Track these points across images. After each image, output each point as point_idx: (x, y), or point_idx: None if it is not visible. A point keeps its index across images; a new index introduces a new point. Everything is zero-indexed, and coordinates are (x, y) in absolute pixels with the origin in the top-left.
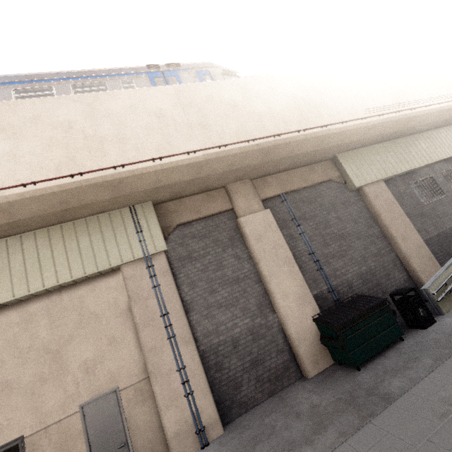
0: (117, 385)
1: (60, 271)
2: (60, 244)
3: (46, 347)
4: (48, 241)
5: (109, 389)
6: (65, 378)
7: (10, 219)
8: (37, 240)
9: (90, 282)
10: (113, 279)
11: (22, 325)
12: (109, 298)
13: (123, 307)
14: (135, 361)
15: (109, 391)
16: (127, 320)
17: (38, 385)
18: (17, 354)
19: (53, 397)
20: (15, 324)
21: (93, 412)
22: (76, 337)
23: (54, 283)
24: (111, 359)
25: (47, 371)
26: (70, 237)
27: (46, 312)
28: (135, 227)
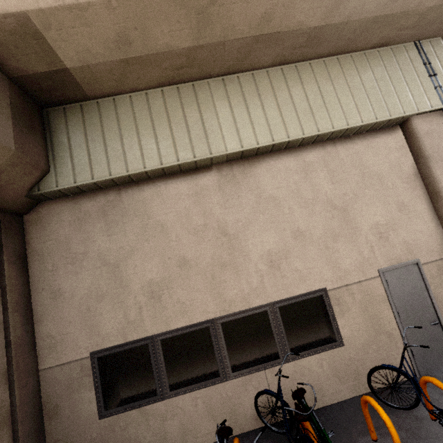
0: (417, 258)
1: (347, 112)
2: (340, 80)
3: (330, 202)
4: (326, 76)
5: (407, 260)
6: (357, 239)
7: (326, 18)
8: (314, 73)
9: (365, 137)
10: (391, 137)
11: (301, 174)
12: (390, 159)
13: (409, 172)
14: (432, 236)
15: (410, 262)
16: (415, 187)
17: (330, 240)
18: (302, 204)
19: (348, 256)
20: (293, 172)
21: (395, 280)
22: (361, 197)
23: (343, 125)
24: (404, 228)
25: (337, 228)
26: (350, 73)
27: (323, 164)
28: (426, 69)
